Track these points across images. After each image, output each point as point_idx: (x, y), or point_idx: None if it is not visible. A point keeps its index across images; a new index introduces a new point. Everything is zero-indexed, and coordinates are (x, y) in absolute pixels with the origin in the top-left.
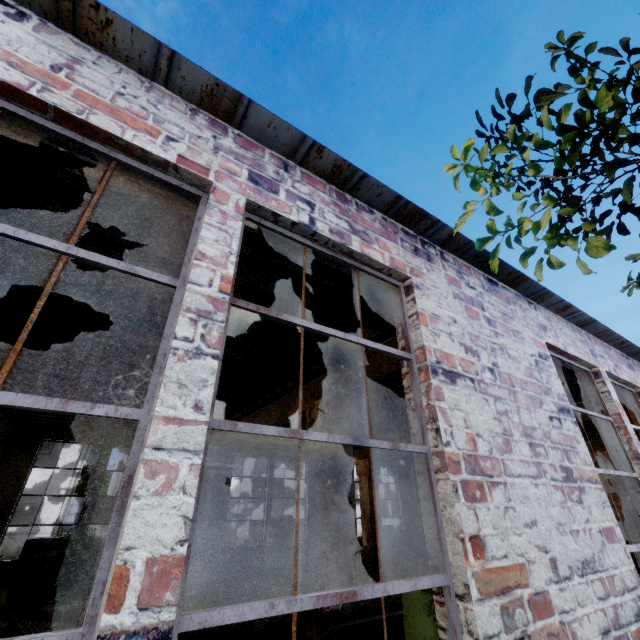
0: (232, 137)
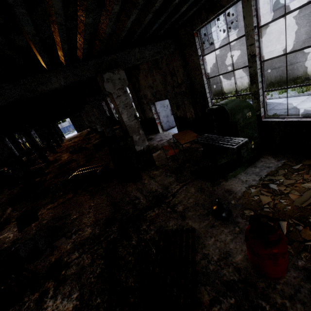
0: None
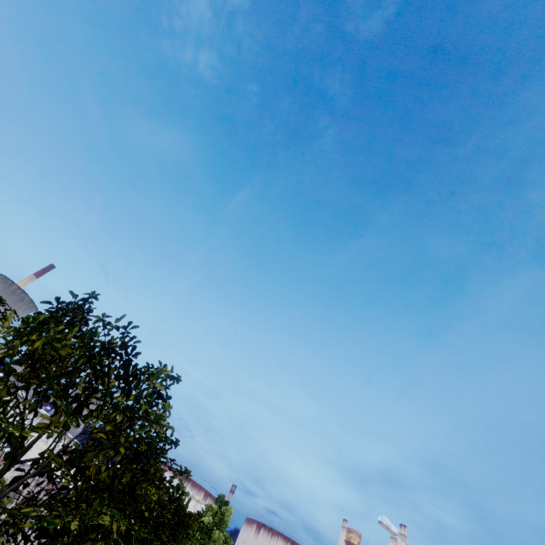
0: None
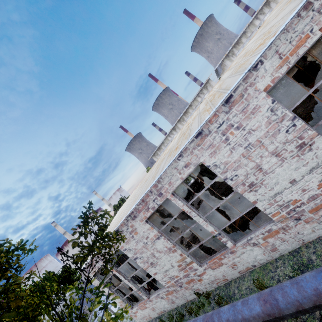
0: (314, 1)
